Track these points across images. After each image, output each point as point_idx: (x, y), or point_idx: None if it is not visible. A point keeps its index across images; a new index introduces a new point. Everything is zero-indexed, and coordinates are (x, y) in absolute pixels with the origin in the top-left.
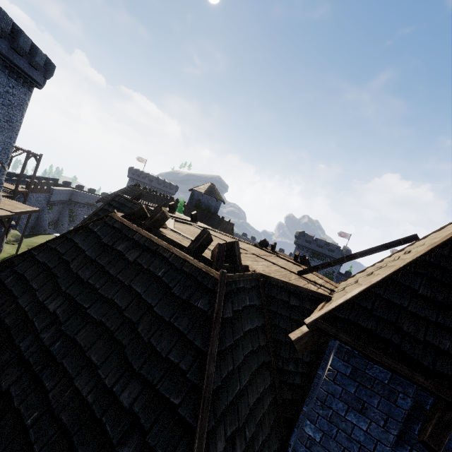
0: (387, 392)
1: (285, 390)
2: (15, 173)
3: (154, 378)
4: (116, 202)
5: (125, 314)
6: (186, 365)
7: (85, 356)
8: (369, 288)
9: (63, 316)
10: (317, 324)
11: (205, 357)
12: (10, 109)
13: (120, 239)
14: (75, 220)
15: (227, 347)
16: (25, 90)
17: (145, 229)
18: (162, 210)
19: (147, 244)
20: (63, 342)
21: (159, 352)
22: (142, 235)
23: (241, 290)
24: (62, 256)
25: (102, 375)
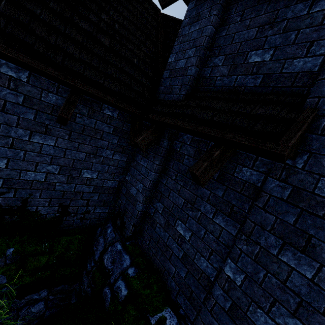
0: None
1: None
2: None
3: None
4: None
5: None
6: None
7: None
8: None
9: None
10: None
11: None
12: None
13: None
14: None
15: None
16: None
17: None
18: None
19: None
20: None
21: None
22: None
23: None
24: None
25: None
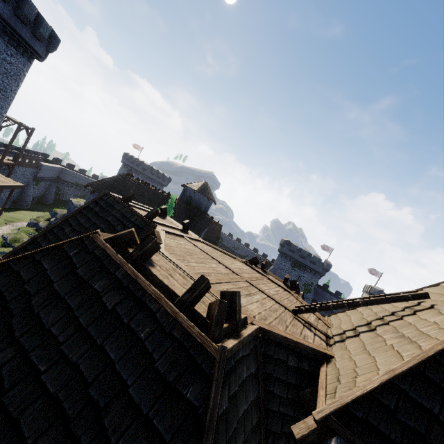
0: None
1: None
2: (3, 143)
3: None
4: (104, 201)
5: (90, 392)
6: None
7: None
8: (391, 379)
9: (9, 380)
10: (328, 422)
11: None
12: (6, 78)
13: (99, 273)
14: (61, 199)
15: None
16: (25, 60)
17: (132, 262)
18: (155, 239)
19: (132, 286)
20: (2, 423)
21: None
22: (127, 272)
23: (239, 360)
24: (24, 285)
25: None
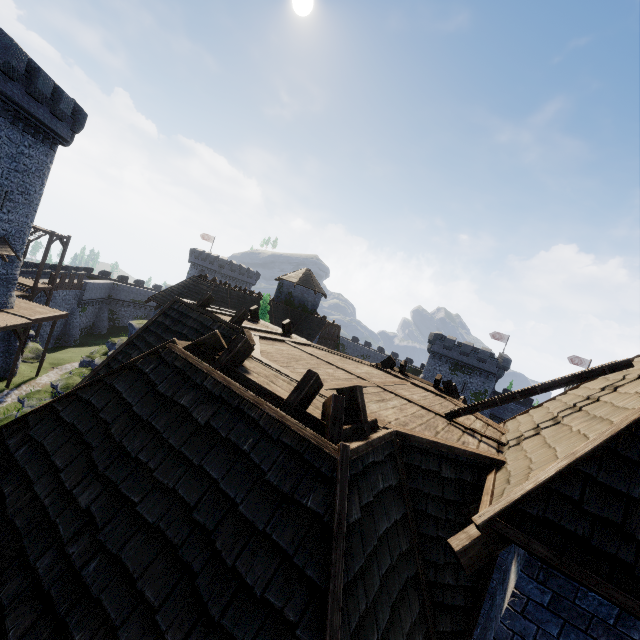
0: (613, 639)
1: (441, 618)
2: (33, 263)
3: (244, 635)
4: (174, 311)
5: (195, 516)
6: (294, 612)
7: (134, 587)
8: (572, 464)
9: (101, 517)
10: (494, 525)
11: (324, 598)
12: (26, 177)
13: (184, 387)
14: (117, 325)
15: (356, 572)
16: (46, 149)
17: (221, 369)
18: (245, 338)
19: (225, 395)
20: (102, 562)
21: (250, 585)
22: (216, 380)
23: (371, 467)
24: (99, 414)
25: (162, 625)
